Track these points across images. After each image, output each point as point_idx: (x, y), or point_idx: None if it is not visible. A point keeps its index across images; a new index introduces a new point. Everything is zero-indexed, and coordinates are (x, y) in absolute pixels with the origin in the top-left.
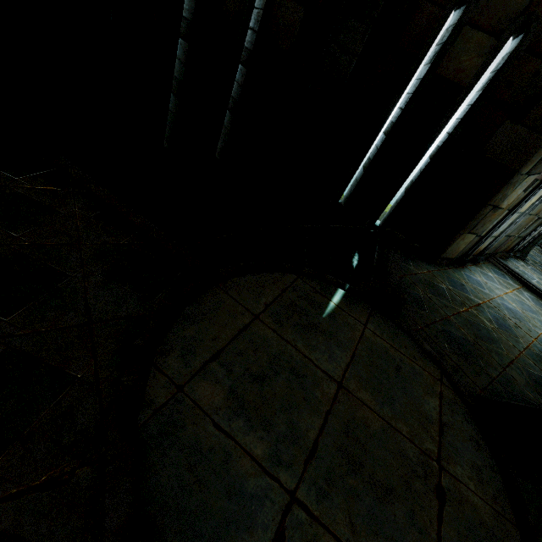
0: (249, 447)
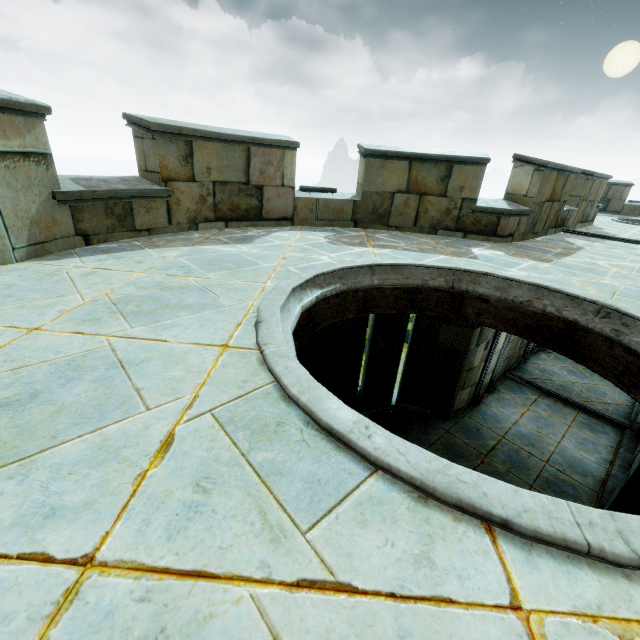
0: None
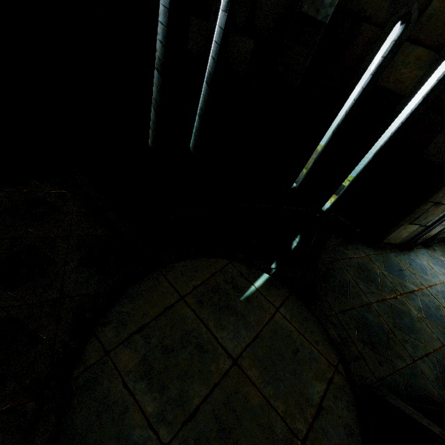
0: (143, 404)
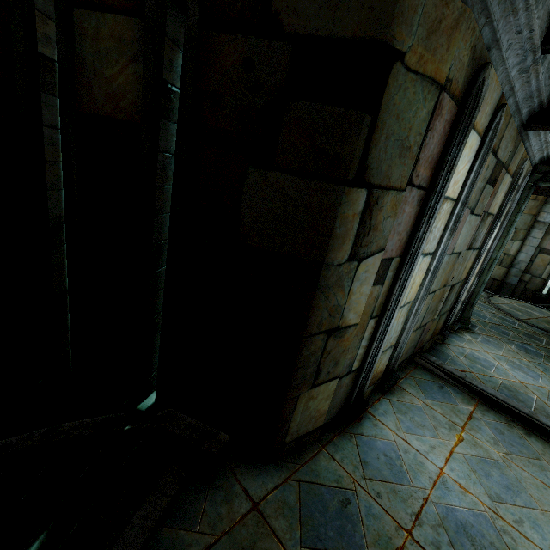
0: None
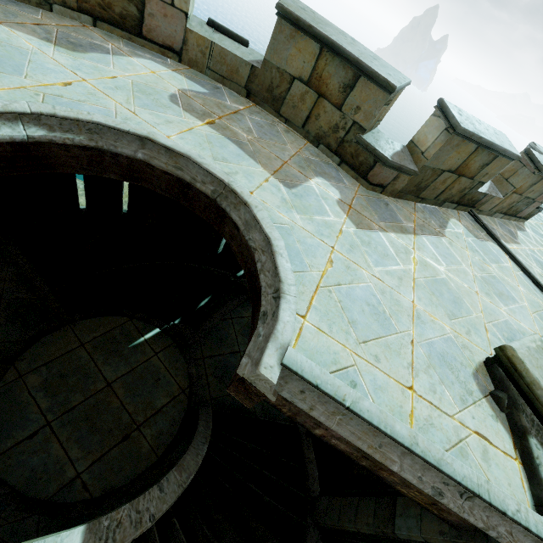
0: (40, 403)
